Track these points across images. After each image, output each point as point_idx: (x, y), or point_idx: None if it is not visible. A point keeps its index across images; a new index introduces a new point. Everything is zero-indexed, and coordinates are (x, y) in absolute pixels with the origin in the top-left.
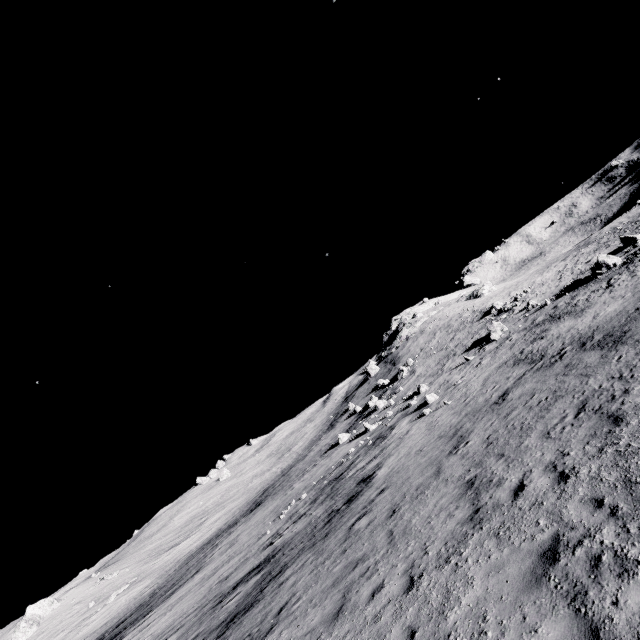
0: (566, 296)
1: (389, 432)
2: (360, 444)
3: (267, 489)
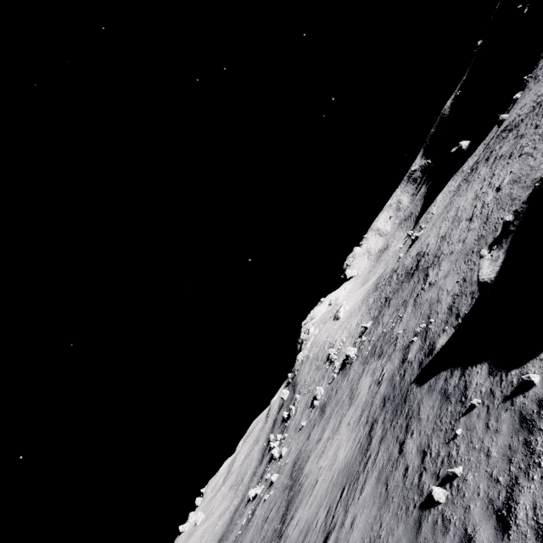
0: (339, 376)
1: (256, 508)
2: (249, 513)
3: (220, 540)
